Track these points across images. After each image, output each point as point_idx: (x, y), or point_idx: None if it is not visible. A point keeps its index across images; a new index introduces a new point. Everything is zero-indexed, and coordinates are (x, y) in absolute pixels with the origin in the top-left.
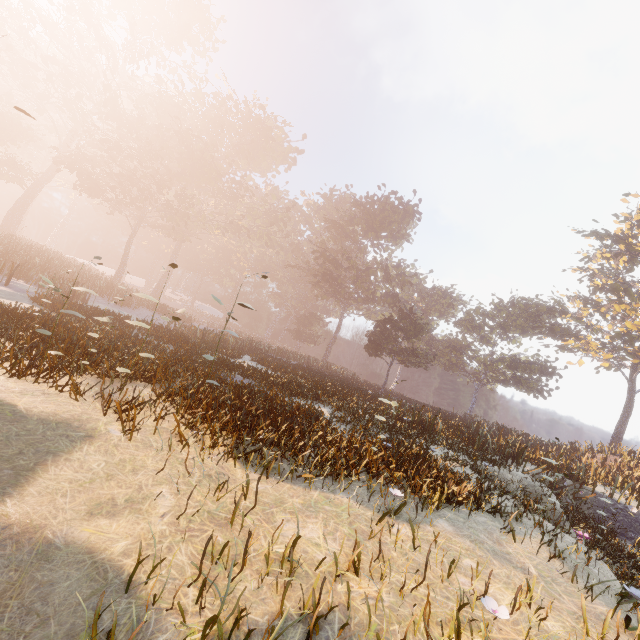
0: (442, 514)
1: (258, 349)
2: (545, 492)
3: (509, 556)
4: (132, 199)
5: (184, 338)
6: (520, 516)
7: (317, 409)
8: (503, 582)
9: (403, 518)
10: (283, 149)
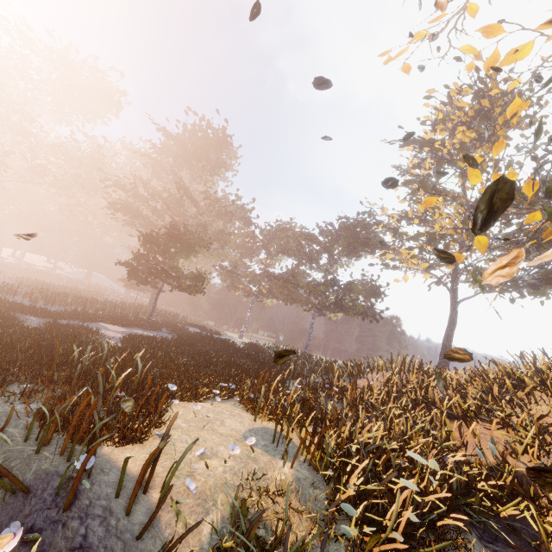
0: None
1: None
2: None
3: None
4: None
5: None
6: None
7: None
8: None
9: None
10: (106, 91)
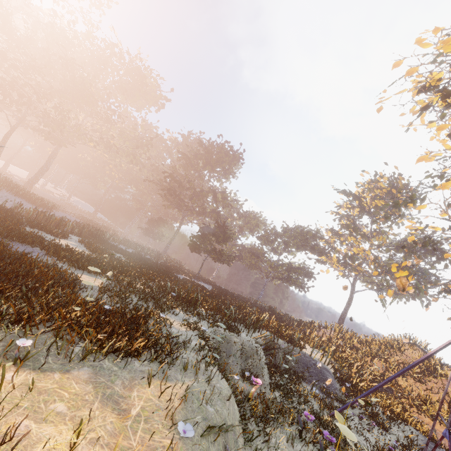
0: (97, 364)
1: (99, 236)
2: (258, 351)
3: (124, 399)
4: (12, 101)
5: (14, 216)
6: (194, 367)
7: (76, 277)
8: (76, 423)
9: (34, 366)
10: (155, 95)
